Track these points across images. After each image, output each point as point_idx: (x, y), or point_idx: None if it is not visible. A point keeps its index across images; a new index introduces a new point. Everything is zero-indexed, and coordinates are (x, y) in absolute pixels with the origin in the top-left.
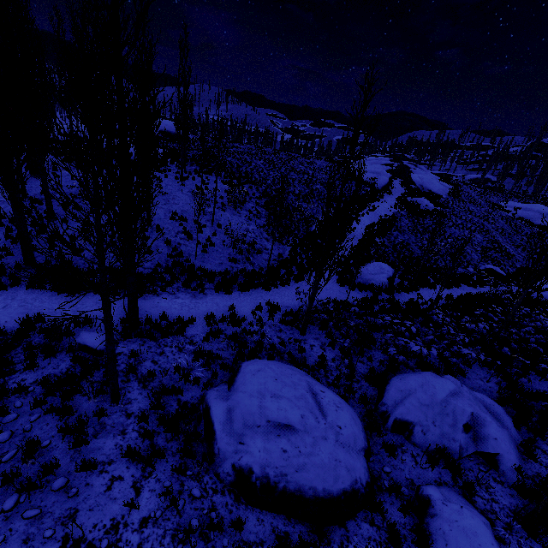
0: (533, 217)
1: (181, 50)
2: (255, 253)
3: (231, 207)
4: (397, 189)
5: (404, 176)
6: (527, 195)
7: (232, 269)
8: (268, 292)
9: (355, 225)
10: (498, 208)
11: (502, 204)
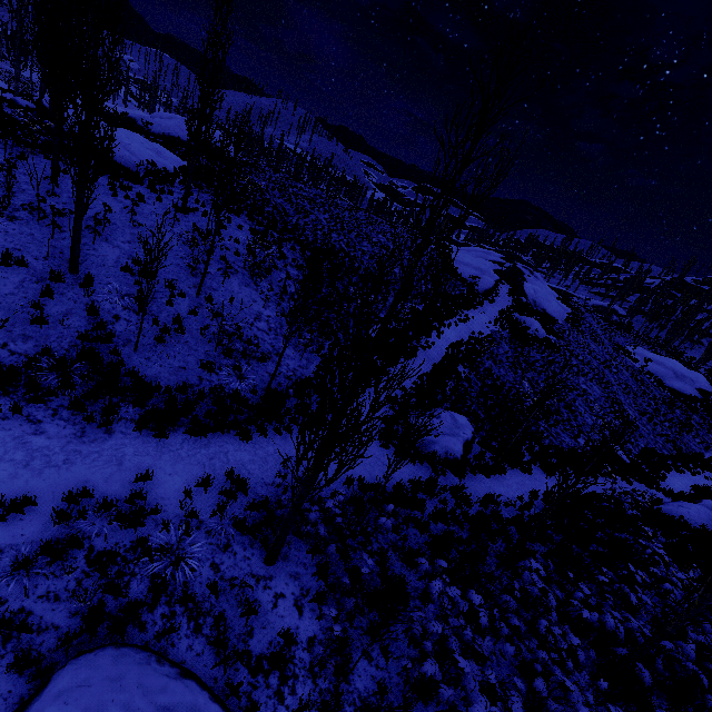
0: (665, 375)
1: (217, 5)
2: (256, 359)
3: (247, 272)
4: (503, 298)
5: (515, 283)
6: (659, 343)
7: (199, 382)
8: (244, 443)
9: (435, 339)
10: (624, 353)
11: (629, 348)
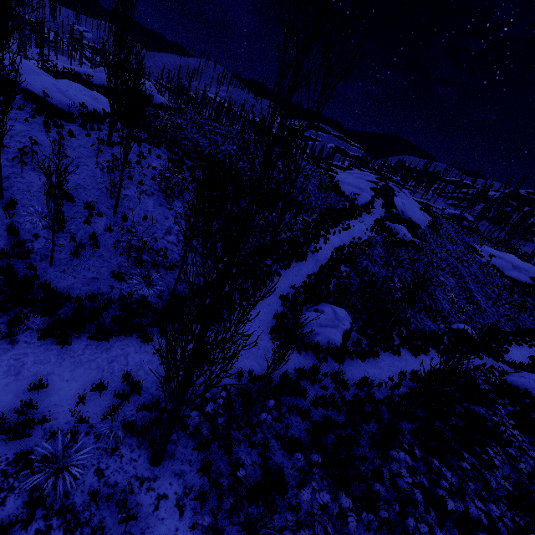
0: (505, 267)
1: None
2: (165, 268)
3: (162, 194)
4: (377, 210)
5: (387, 198)
6: (500, 242)
7: (110, 291)
8: (145, 345)
9: (322, 245)
10: (473, 251)
11: (476, 246)
